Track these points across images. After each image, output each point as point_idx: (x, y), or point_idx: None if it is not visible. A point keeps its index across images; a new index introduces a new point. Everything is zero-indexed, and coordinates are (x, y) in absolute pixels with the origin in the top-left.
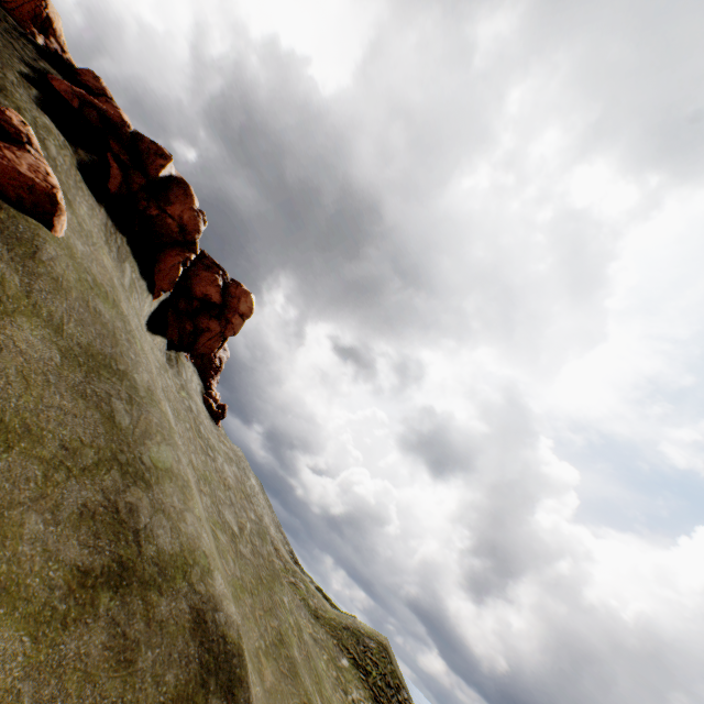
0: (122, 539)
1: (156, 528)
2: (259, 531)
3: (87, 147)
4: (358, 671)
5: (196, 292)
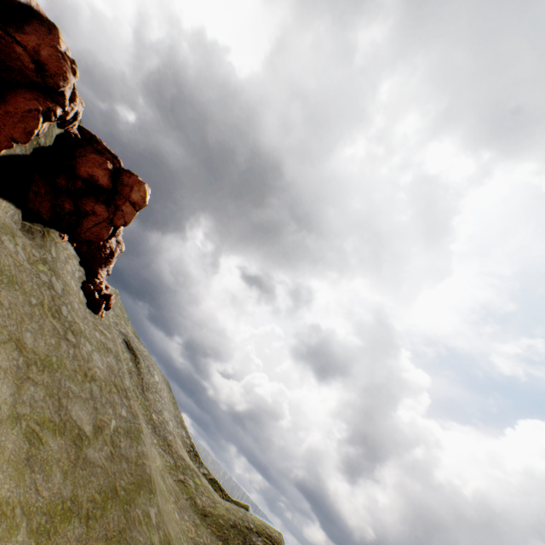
0: None
1: None
2: (129, 430)
3: None
4: None
5: (80, 171)
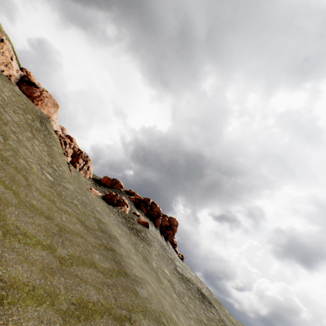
0: (180, 274)
1: (183, 274)
2: (209, 290)
3: (140, 208)
4: None
5: (163, 224)
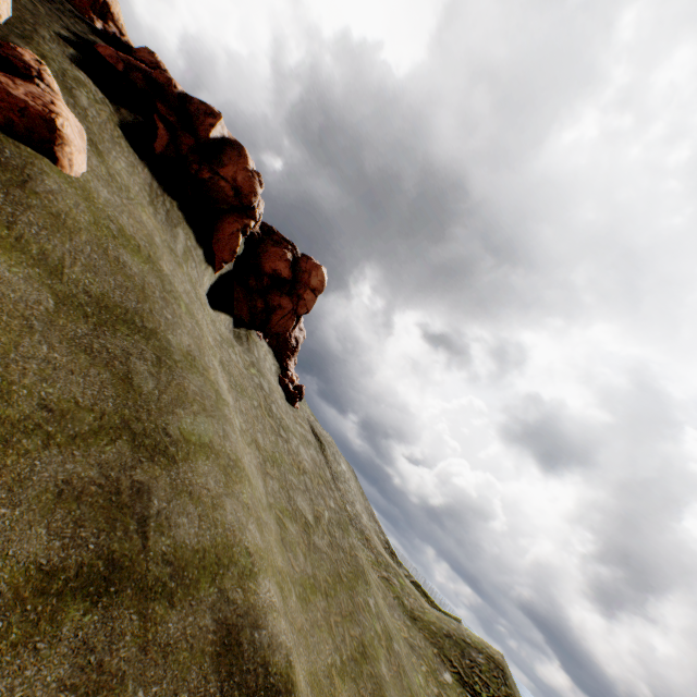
0: (119, 529)
1: (175, 516)
2: (339, 521)
3: (130, 108)
4: (463, 690)
5: (265, 268)
